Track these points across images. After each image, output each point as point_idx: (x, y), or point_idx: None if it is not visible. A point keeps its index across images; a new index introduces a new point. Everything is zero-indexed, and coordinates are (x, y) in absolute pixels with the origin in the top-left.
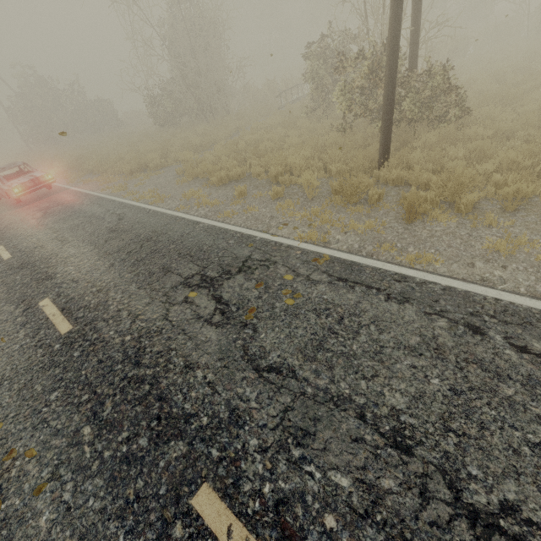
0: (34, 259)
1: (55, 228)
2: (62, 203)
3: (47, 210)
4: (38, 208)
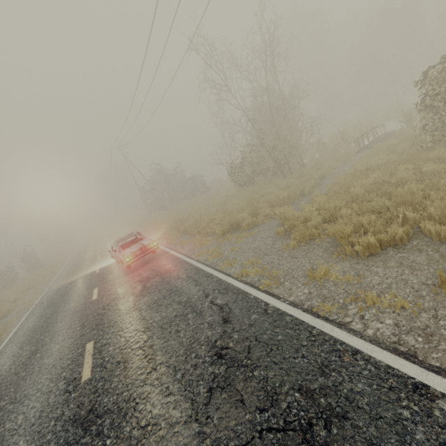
0: (107, 401)
1: (146, 321)
2: (161, 273)
3: (146, 282)
4: (140, 277)
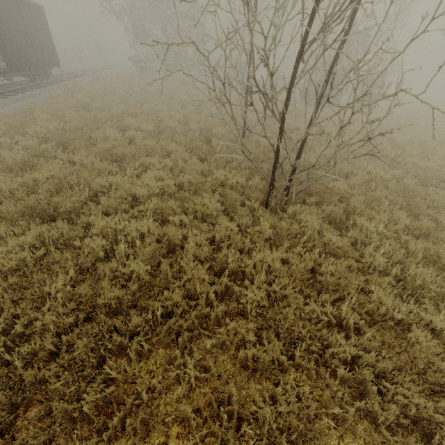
0: None
1: None
2: None
3: None
4: None
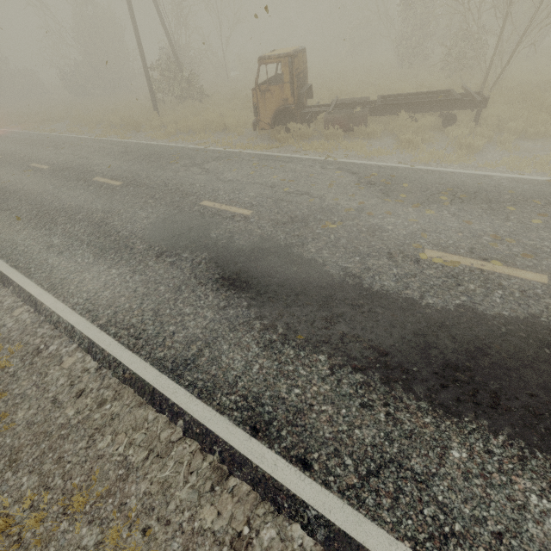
0: None
1: None
2: None
3: None
4: None
